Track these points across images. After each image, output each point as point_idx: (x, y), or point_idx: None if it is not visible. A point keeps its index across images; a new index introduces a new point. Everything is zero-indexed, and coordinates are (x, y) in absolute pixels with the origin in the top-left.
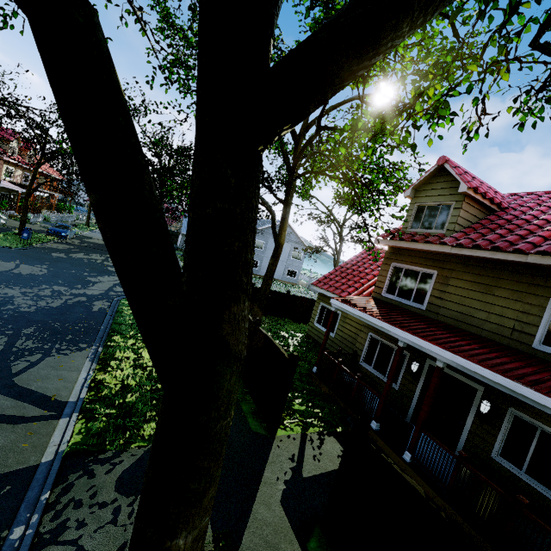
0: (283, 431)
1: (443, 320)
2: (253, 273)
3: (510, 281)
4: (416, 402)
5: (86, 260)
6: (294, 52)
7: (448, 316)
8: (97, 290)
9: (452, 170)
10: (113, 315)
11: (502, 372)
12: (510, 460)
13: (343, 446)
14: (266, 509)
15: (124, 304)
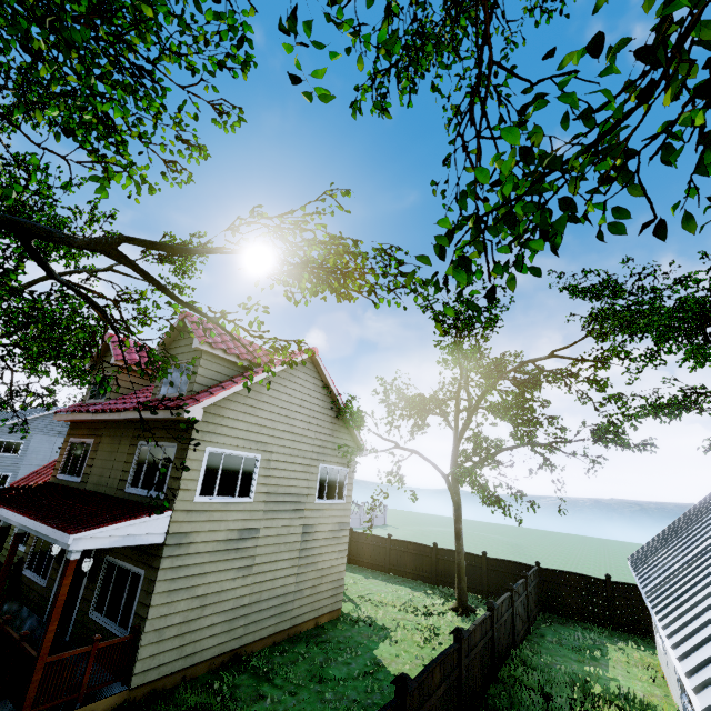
0: None
1: (88, 488)
2: None
3: (125, 438)
4: (55, 592)
5: None
6: None
7: (91, 482)
8: None
9: (111, 344)
10: None
11: (39, 517)
12: (100, 610)
13: None
14: None
15: None
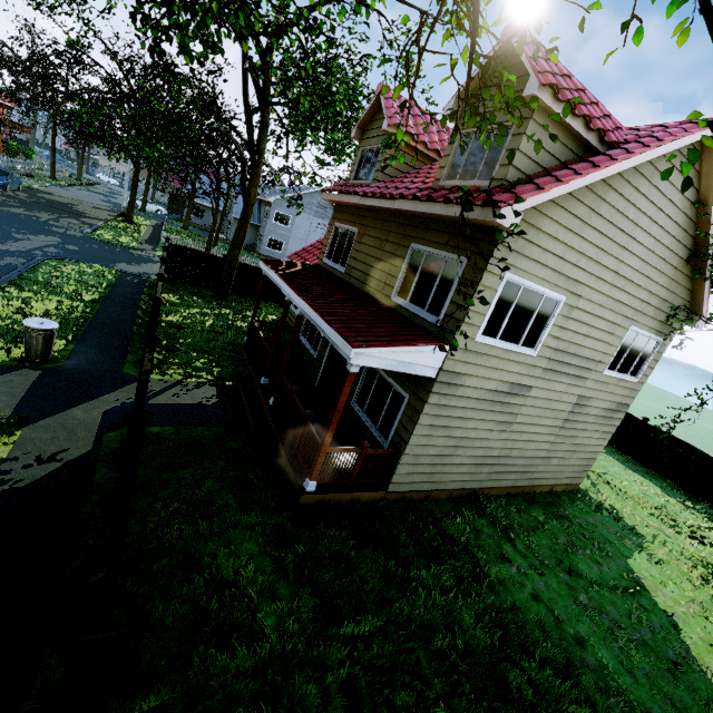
0: (159, 377)
1: (352, 282)
2: (276, 258)
3: (394, 234)
4: (323, 367)
5: (23, 216)
6: None
7: (355, 277)
8: (18, 247)
9: (383, 101)
10: (22, 271)
11: (318, 308)
12: (360, 405)
13: (219, 393)
14: (84, 412)
15: (47, 264)
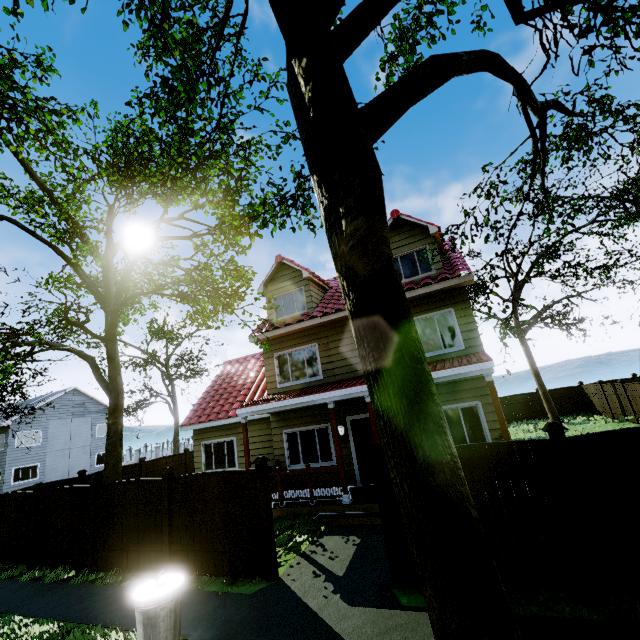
0: (281, 568)
1: (341, 378)
2: None
3: None
4: (357, 461)
5: None
6: (367, 110)
7: (343, 373)
8: None
9: (291, 263)
10: None
11: None
12: None
13: (340, 535)
14: (347, 620)
15: None
